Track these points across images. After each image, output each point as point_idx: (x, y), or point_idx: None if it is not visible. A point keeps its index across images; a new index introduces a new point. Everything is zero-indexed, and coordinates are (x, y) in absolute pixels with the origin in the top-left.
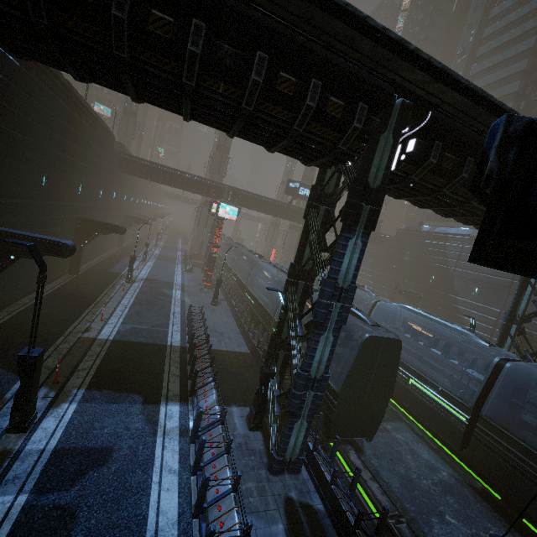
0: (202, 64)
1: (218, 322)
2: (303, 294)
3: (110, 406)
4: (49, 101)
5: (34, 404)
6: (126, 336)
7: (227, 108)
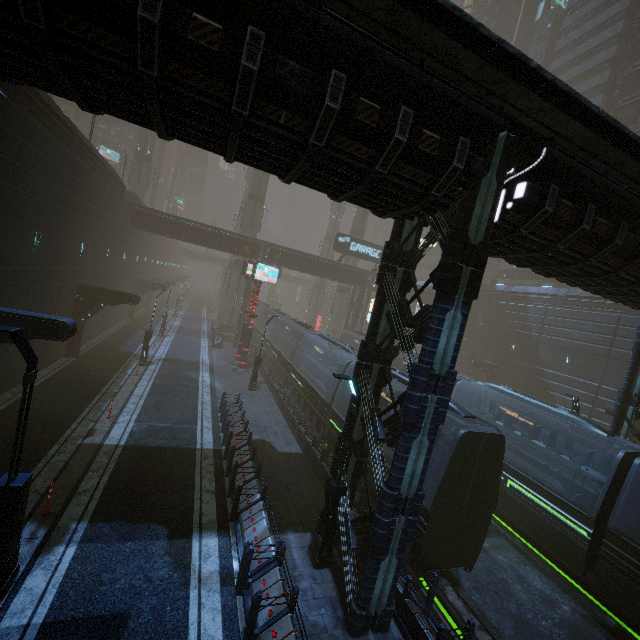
0: (258, 86)
1: (259, 413)
2: (378, 381)
3: (123, 545)
4: (45, 141)
5: (16, 553)
6: (142, 439)
7: (289, 144)
